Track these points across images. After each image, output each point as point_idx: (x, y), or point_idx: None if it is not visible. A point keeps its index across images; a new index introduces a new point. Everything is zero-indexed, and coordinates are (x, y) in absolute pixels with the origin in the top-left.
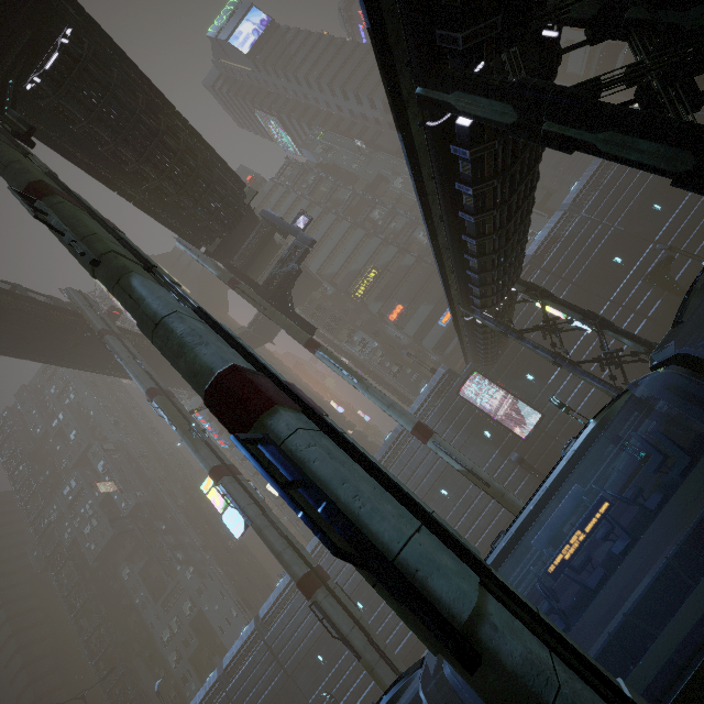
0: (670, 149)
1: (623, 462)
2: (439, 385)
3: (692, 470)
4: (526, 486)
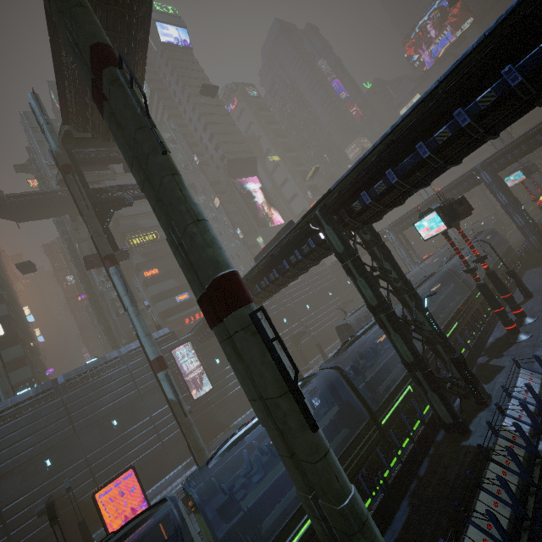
0: (374, 296)
1: None
2: (160, 339)
3: (330, 411)
4: (178, 434)
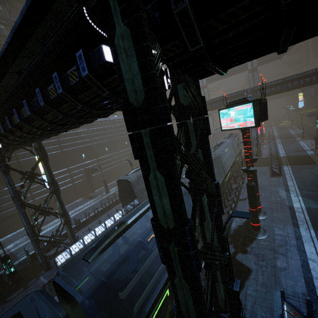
0: (171, 214)
1: (1, 256)
2: None
3: None
4: None
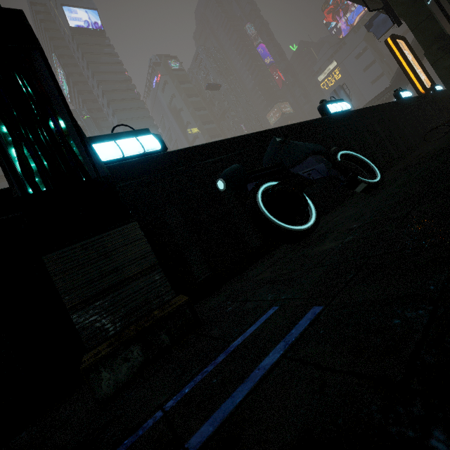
0: None
1: None
2: None
3: None
4: None
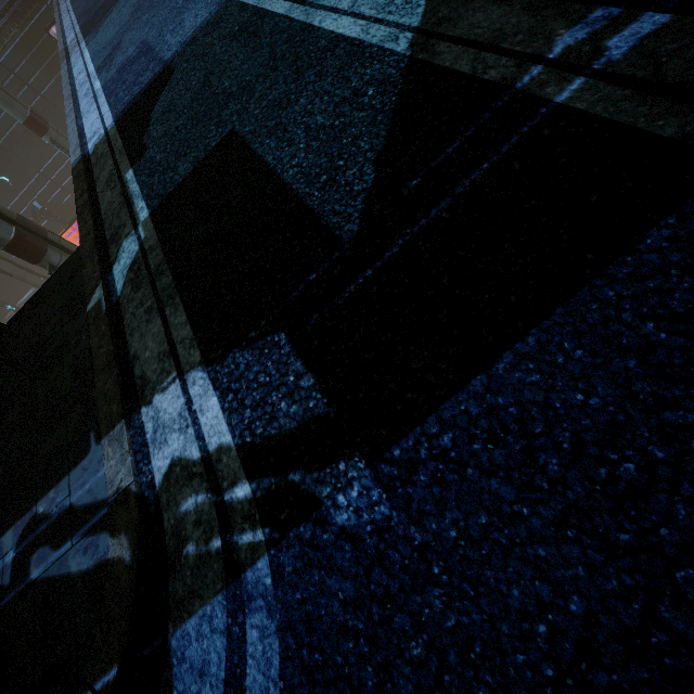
0: None
1: None
2: (16, 5)
3: None
4: None
